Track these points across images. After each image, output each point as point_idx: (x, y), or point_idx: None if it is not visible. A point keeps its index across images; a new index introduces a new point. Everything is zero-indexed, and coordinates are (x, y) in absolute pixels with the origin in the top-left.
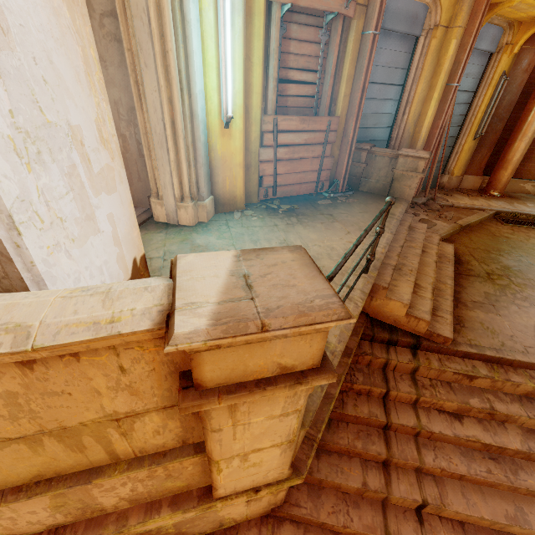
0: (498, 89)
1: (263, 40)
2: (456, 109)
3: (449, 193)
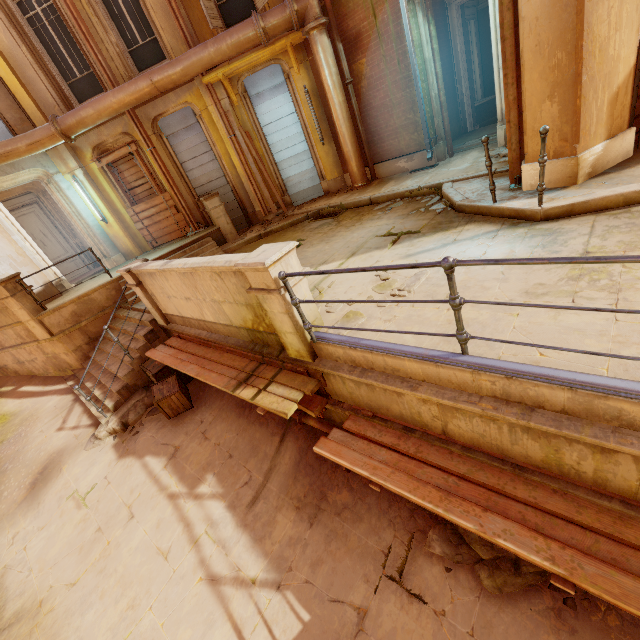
0: (308, 102)
1: (108, 181)
2: (286, 133)
3: (321, 198)
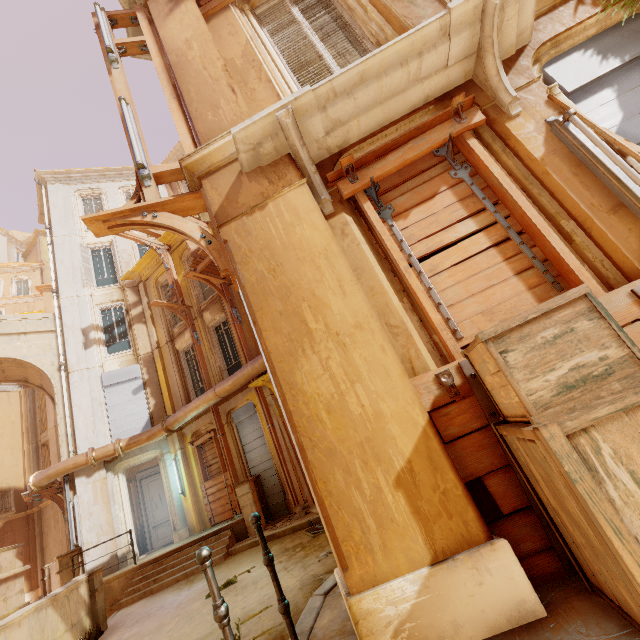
0: None
1: (195, 459)
2: None
3: None
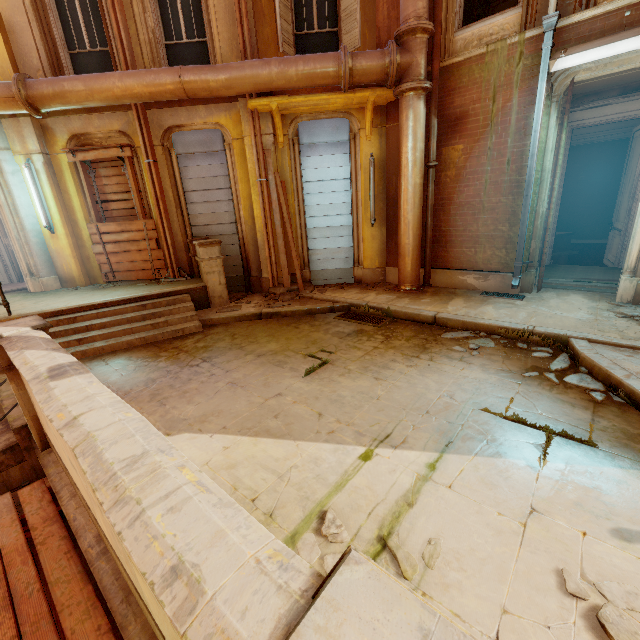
0: (370, 172)
1: (76, 182)
2: (330, 198)
3: (351, 287)
